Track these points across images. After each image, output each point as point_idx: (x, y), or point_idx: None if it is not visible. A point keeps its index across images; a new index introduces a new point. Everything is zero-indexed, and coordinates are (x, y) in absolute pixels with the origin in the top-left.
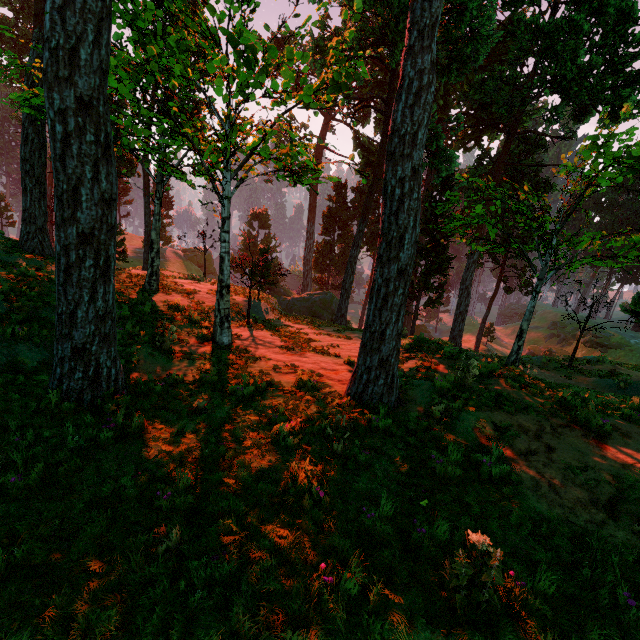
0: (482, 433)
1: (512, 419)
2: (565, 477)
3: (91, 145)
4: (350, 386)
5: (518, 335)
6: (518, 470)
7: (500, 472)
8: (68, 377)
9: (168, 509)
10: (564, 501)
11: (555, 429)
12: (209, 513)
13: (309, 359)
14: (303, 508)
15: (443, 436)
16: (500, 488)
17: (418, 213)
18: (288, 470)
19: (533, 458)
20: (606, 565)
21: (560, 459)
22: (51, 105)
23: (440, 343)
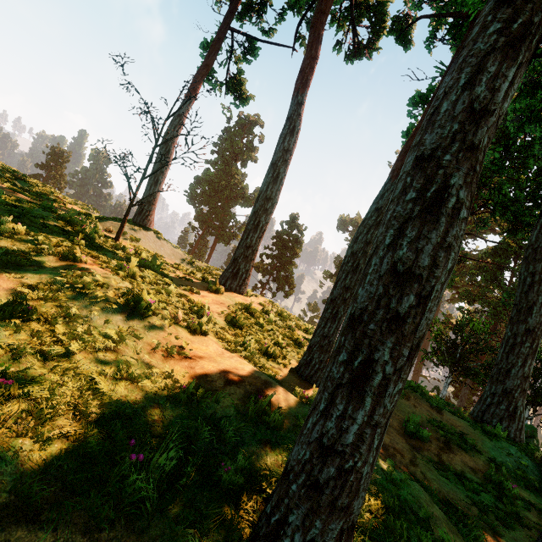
0: None
1: None
2: None
3: None
4: None
5: None
6: None
7: None
8: None
9: None
10: None
11: None
12: None
13: None
14: None
15: None
16: None
17: None
18: None
19: None
20: None
21: None
22: None
23: None
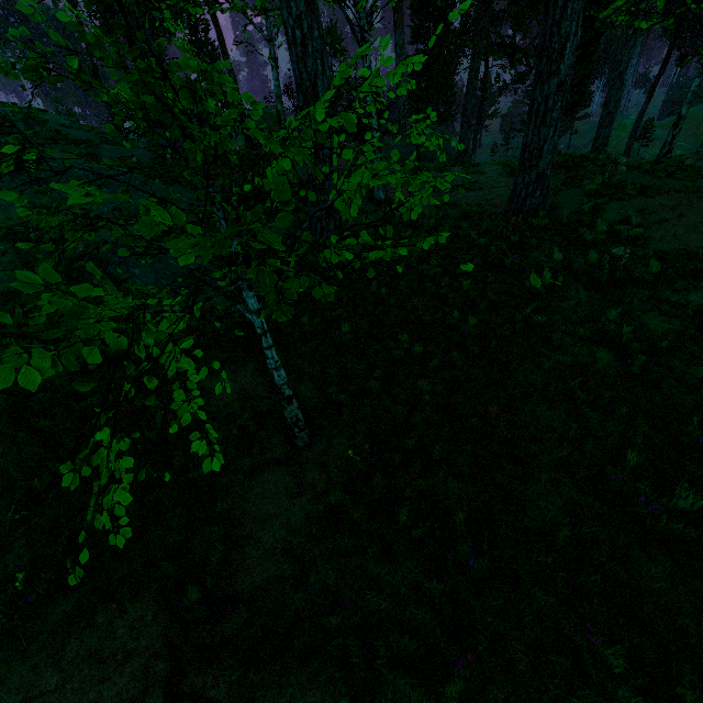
0: (624, 216)
1: (652, 202)
2: (688, 230)
3: (317, 40)
4: (509, 204)
5: (675, 123)
6: (650, 232)
7: (635, 233)
8: (326, 229)
9: (433, 275)
10: (682, 242)
11: (691, 202)
12: (455, 274)
13: (459, 196)
14: (504, 266)
15: (591, 223)
16: (634, 243)
17: (580, 15)
18: (485, 256)
19: (665, 224)
20: (697, 259)
21: (688, 220)
22: (290, 14)
23: (585, 155)
